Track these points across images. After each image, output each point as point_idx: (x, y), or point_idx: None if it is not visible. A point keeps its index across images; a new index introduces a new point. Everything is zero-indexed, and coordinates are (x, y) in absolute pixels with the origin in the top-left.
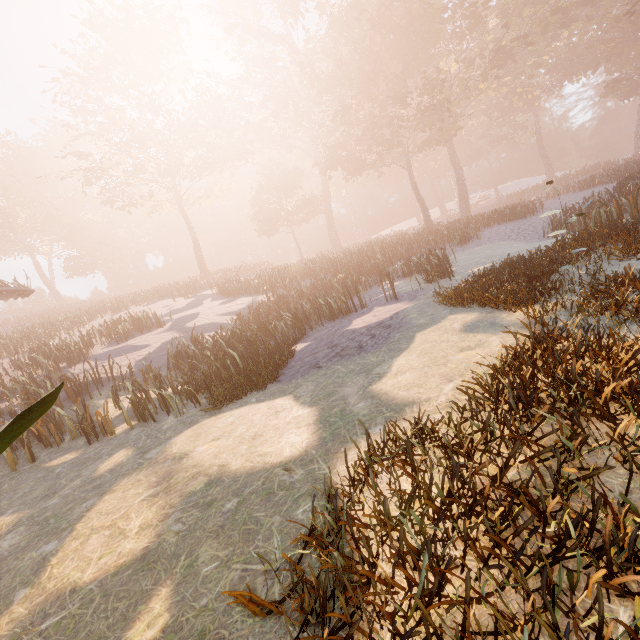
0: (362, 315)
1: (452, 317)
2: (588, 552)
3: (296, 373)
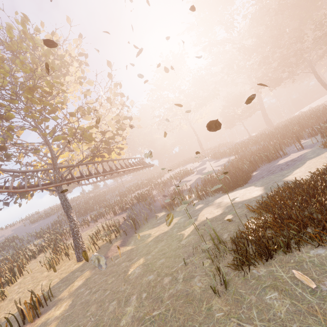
0: (284, 158)
1: (326, 152)
2: (324, 191)
3: (254, 181)
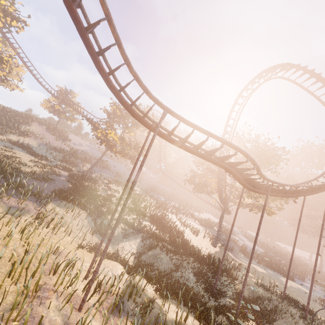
0: (305, 283)
1: None
2: None
3: (298, 283)
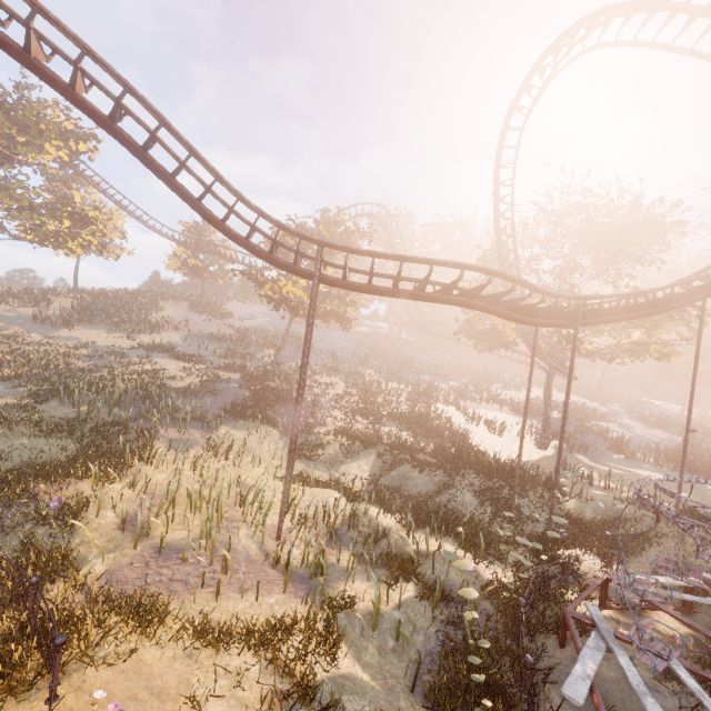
0: None
1: None
2: None
3: None
